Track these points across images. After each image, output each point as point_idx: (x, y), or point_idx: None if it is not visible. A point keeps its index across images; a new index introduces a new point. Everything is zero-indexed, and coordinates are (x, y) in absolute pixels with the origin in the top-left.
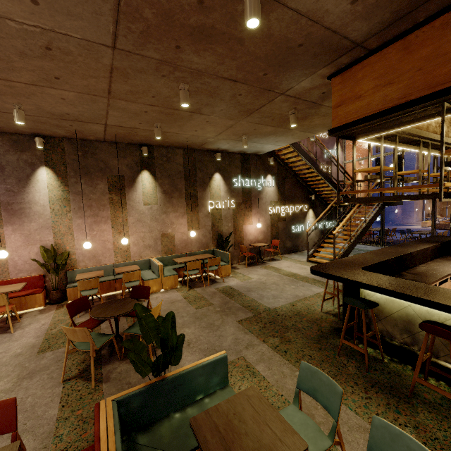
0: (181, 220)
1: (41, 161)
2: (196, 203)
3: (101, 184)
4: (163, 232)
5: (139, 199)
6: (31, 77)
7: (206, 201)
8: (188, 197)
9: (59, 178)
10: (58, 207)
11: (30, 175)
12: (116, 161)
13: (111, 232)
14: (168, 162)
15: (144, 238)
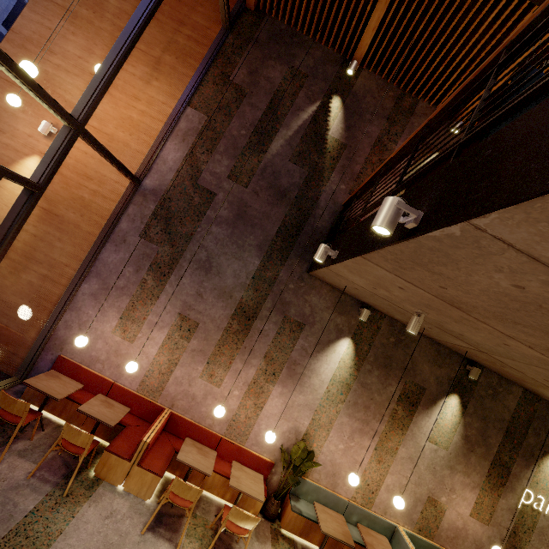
0: (467, 493)
1: (351, 330)
2: (504, 479)
3: (394, 386)
4: (433, 496)
5: (426, 429)
6: (533, 340)
7: (520, 485)
8: (495, 463)
9: (355, 358)
10: (334, 390)
11: (331, 341)
12: (427, 366)
13: (370, 454)
14: (493, 398)
15: (403, 487)
